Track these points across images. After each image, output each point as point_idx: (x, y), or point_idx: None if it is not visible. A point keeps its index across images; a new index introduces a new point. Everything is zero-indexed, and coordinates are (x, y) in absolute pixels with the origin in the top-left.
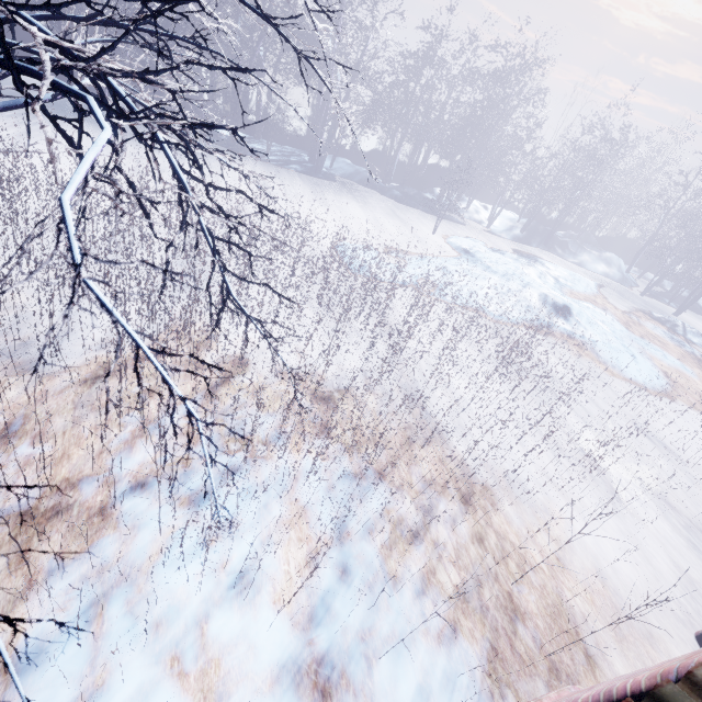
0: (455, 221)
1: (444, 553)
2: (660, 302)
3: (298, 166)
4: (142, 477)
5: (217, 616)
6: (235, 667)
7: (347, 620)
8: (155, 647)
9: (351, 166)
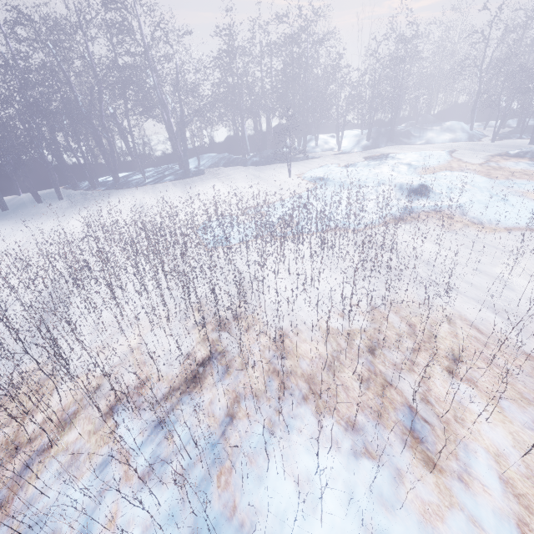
0: (309, 158)
1: None
2: (512, 139)
3: (171, 176)
4: None
5: None
6: None
7: None
8: None
9: (214, 156)
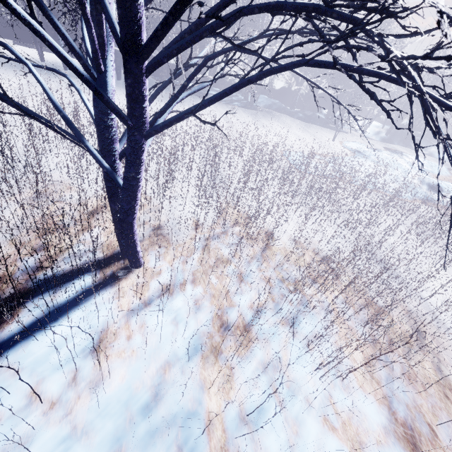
0: (341, 130)
1: (441, 357)
2: None
3: (238, 103)
4: (255, 308)
5: (336, 394)
6: (359, 426)
7: (407, 399)
8: (312, 412)
9: (269, 99)
